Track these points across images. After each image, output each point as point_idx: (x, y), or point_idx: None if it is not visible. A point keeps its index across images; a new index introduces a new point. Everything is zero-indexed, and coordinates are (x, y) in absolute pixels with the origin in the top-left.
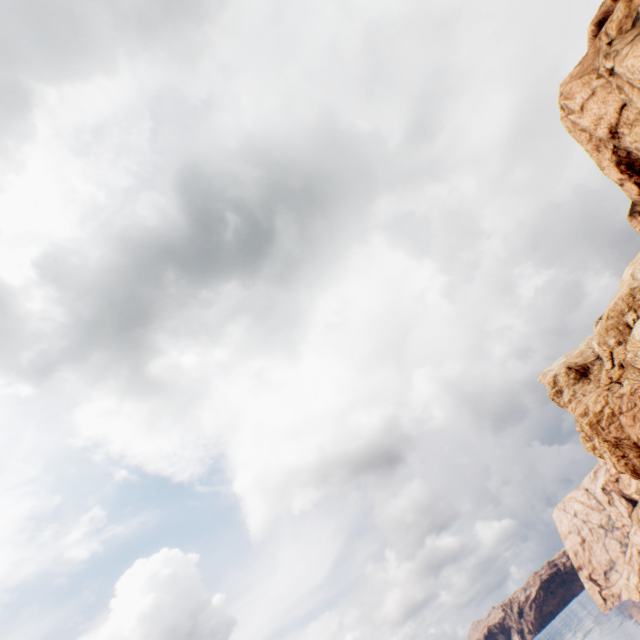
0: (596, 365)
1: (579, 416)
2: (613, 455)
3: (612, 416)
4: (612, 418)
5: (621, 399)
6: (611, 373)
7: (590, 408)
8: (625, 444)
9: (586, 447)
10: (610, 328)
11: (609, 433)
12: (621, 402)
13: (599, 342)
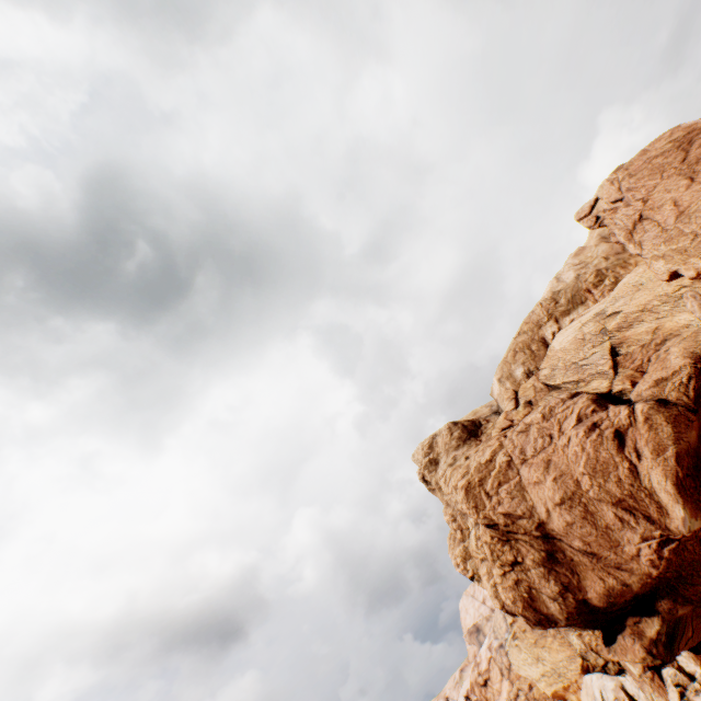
0: (492, 421)
1: (454, 489)
2: (498, 561)
3: (508, 468)
4: (508, 472)
5: (527, 434)
6: (513, 414)
7: (474, 459)
8: (523, 530)
9: (455, 556)
10: (521, 348)
11: (498, 504)
12: (526, 440)
13: (503, 374)
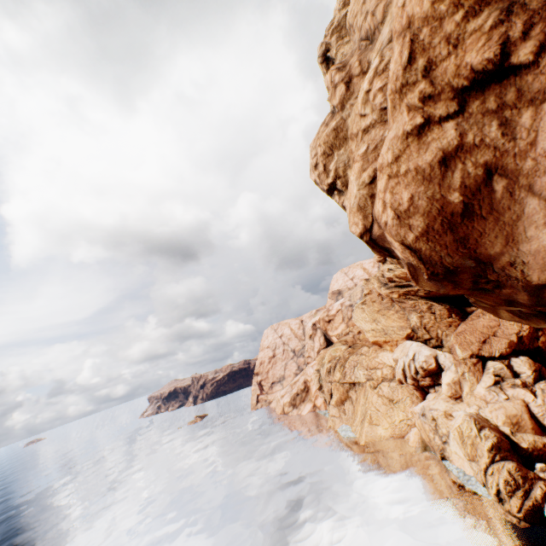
0: None
1: None
2: (418, 92)
3: None
4: None
5: None
6: None
7: None
8: None
9: (317, 150)
10: None
11: None
12: None
13: None
